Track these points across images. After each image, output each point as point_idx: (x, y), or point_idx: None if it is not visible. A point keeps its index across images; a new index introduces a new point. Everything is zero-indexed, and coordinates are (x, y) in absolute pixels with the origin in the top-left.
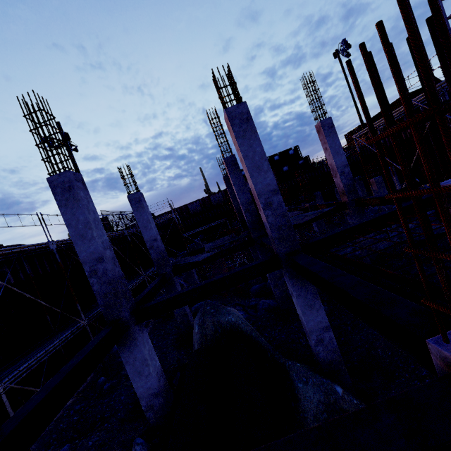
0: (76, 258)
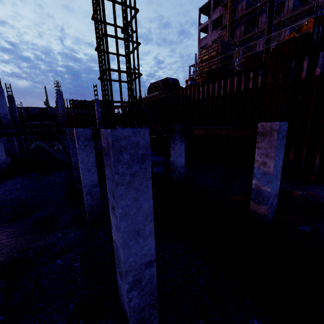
0: None
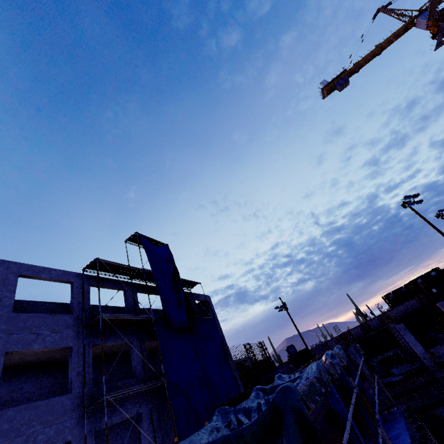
0: None
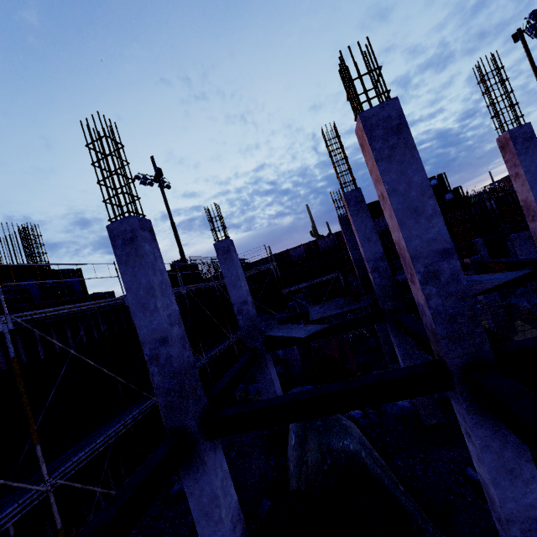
0: None
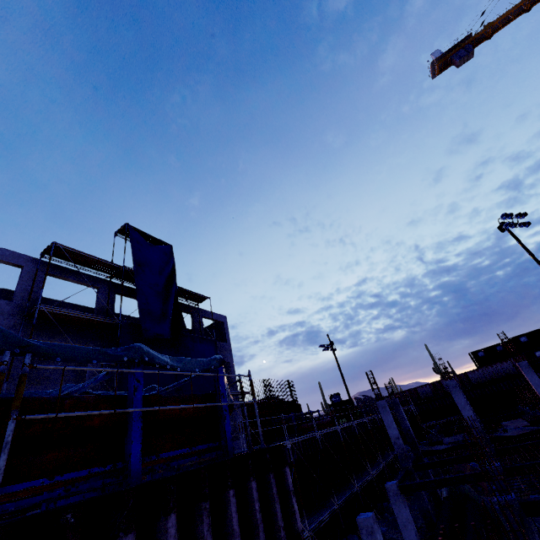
0: (353, 432)
